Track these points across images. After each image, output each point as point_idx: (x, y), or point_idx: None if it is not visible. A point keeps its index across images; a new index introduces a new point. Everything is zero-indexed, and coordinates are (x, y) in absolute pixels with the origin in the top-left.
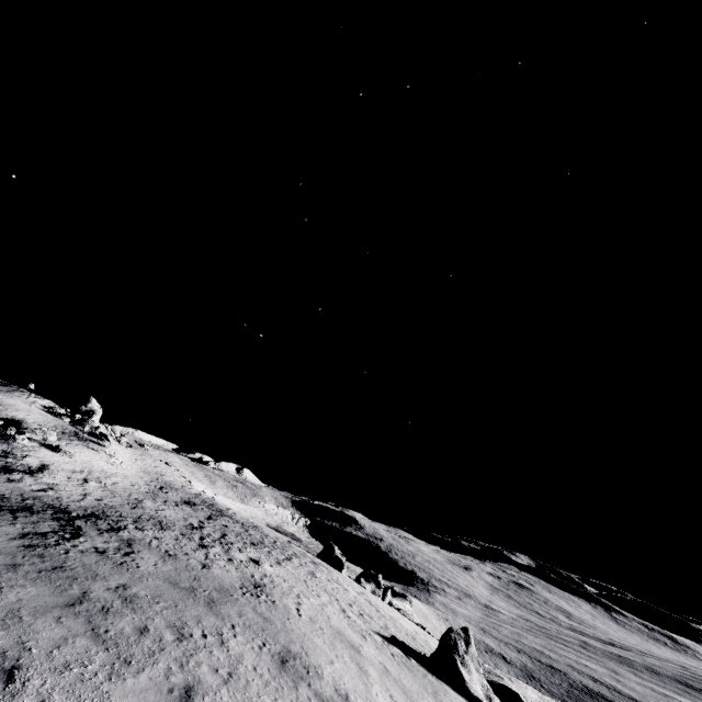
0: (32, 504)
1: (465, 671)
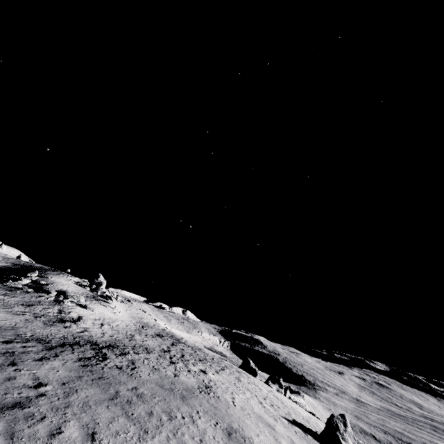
0: (79, 340)
1: None
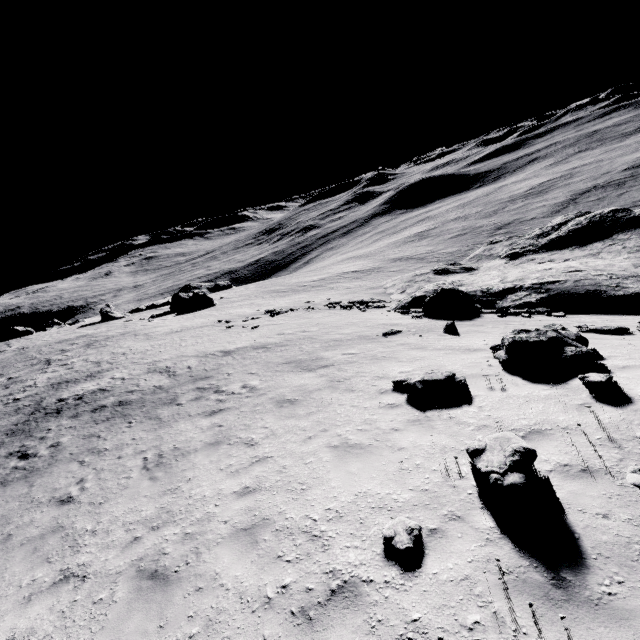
0: None
1: (114, 315)
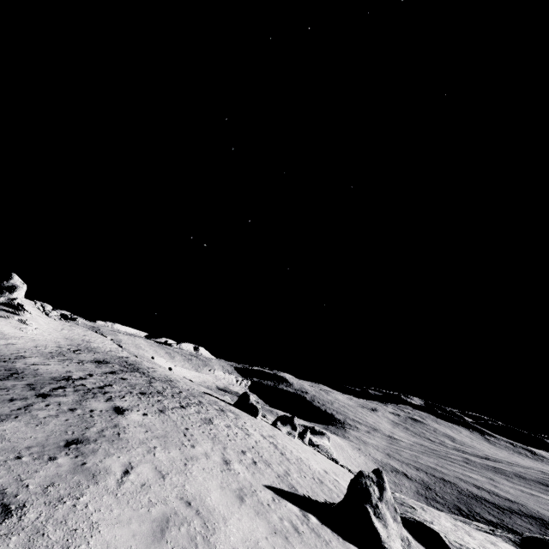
0: None
1: (380, 525)
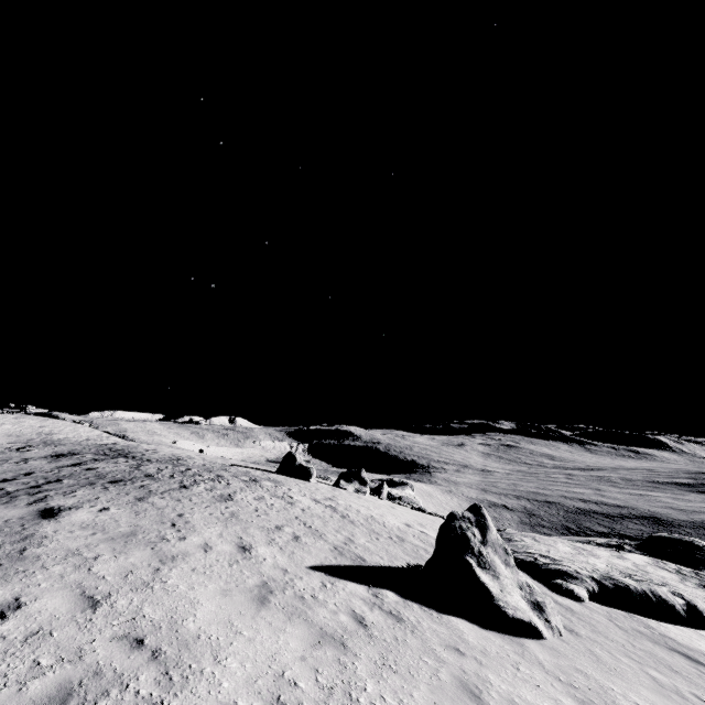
0: None
1: (489, 577)
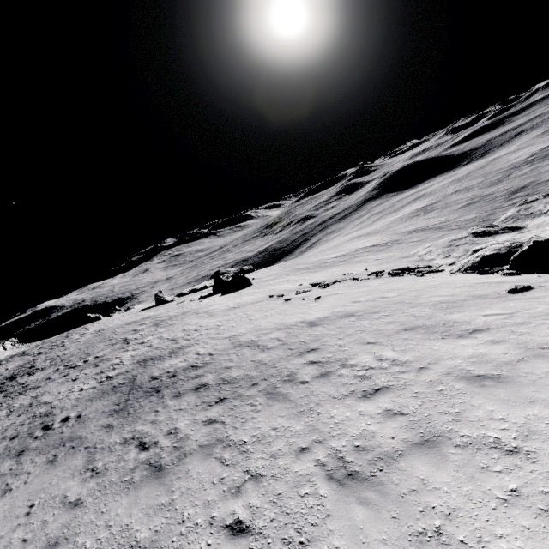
0: None
1: (166, 299)
